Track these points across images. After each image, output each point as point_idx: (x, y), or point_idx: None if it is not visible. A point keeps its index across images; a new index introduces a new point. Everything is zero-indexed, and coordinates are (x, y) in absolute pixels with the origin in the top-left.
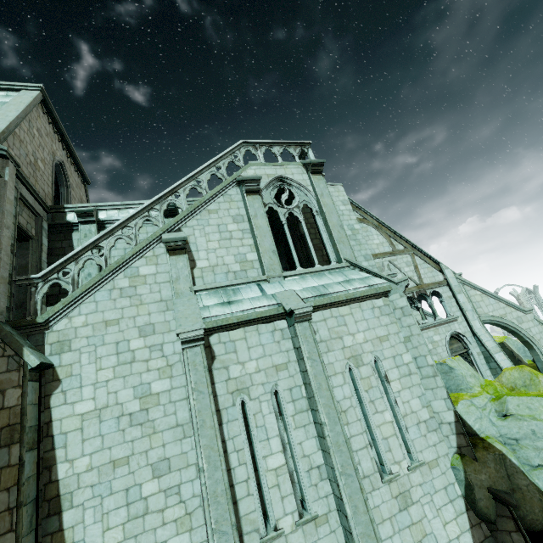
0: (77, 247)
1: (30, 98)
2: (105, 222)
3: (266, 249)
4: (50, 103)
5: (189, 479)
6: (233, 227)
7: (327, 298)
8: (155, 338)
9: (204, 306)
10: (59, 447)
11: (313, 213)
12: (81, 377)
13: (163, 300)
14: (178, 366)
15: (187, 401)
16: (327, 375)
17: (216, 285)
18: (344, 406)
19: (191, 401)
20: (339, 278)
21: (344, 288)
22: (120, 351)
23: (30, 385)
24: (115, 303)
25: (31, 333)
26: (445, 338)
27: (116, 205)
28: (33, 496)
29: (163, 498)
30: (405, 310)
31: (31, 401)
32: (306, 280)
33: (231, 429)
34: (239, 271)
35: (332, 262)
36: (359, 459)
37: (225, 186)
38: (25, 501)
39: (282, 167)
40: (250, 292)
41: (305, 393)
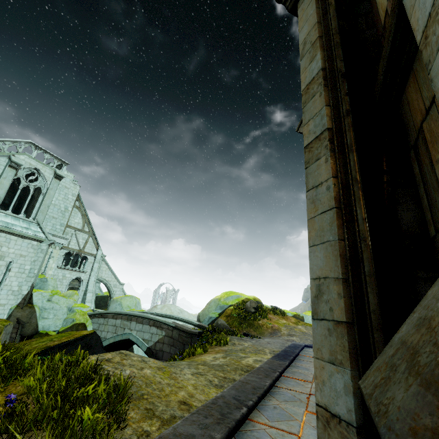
0: None
1: None
2: None
3: None
4: None
5: None
6: None
7: (9, 229)
8: None
9: None
10: None
11: (41, 193)
12: None
13: None
14: None
15: None
16: None
17: None
18: None
19: None
20: (25, 225)
21: (21, 230)
22: None
23: None
24: None
25: None
26: (72, 277)
27: None
28: None
29: None
30: (43, 251)
31: None
32: (7, 218)
33: None
34: None
35: (31, 217)
36: None
37: (0, 155)
38: None
39: (42, 165)
40: None
41: None
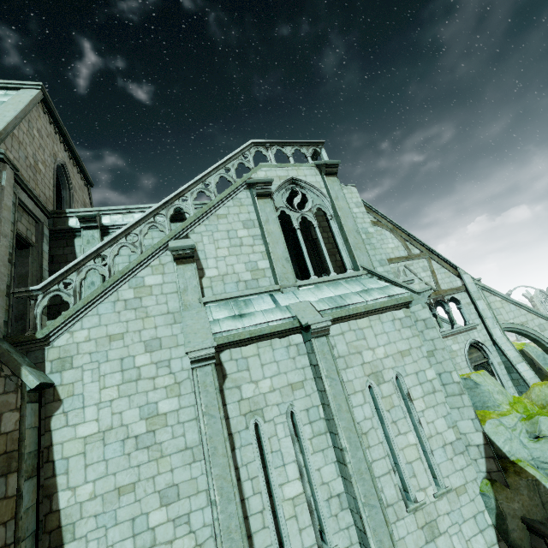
0: (80, 254)
1: (29, 97)
2: (109, 227)
3: (279, 256)
4: (51, 102)
5: (199, 507)
6: (244, 233)
7: (344, 310)
8: (162, 354)
9: (214, 320)
10: (61, 473)
11: (327, 217)
12: (84, 396)
13: (170, 312)
14: (187, 383)
15: (196, 422)
16: (347, 395)
17: (227, 296)
18: (365, 428)
19: (201, 426)
20: (357, 288)
21: (362, 299)
22: (124, 368)
23: (29, 407)
24: (120, 316)
25: (31, 350)
26: (464, 348)
27: (120, 209)
28: (32, 529)
29: (171, 528)
30: (428, 323)
31: (30, 425)
32: (322, 290)
33: (244, 455)
34: (250, 281)
35: (348, 270)
36: (382, 486)
37: (234, 189)
38: (24, 535)
39: (294, 168)
40: (263, 303)
41: (323, 414)
